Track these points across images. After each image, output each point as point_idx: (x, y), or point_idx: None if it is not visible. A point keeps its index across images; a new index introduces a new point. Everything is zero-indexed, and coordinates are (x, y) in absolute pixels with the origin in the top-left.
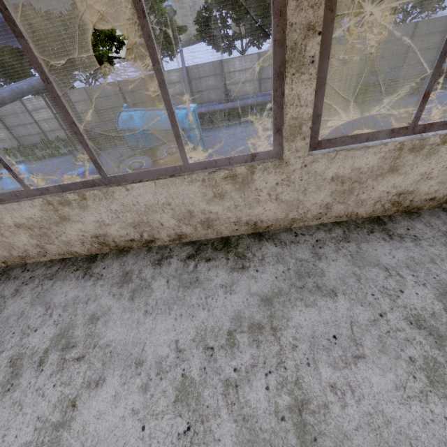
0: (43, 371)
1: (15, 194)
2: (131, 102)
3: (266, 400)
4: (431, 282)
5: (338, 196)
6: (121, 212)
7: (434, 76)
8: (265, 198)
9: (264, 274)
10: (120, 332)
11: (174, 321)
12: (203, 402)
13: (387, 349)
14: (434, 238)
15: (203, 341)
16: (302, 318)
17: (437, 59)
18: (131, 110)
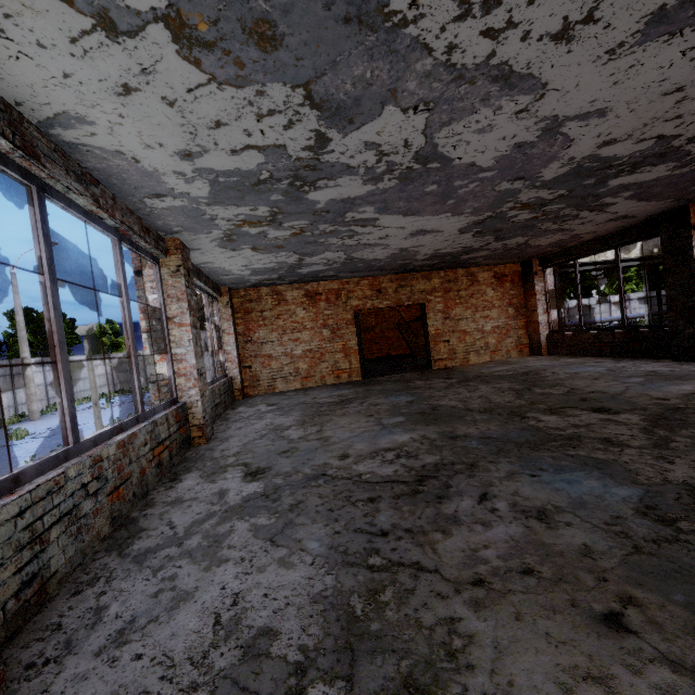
0: None
1: None
2: None
3: None
4: None
5: None
6: None
7: None
8: None
9: None
10: None
11: None
12: None
13: None
14: None
15: None
16: None
17: None
18: None
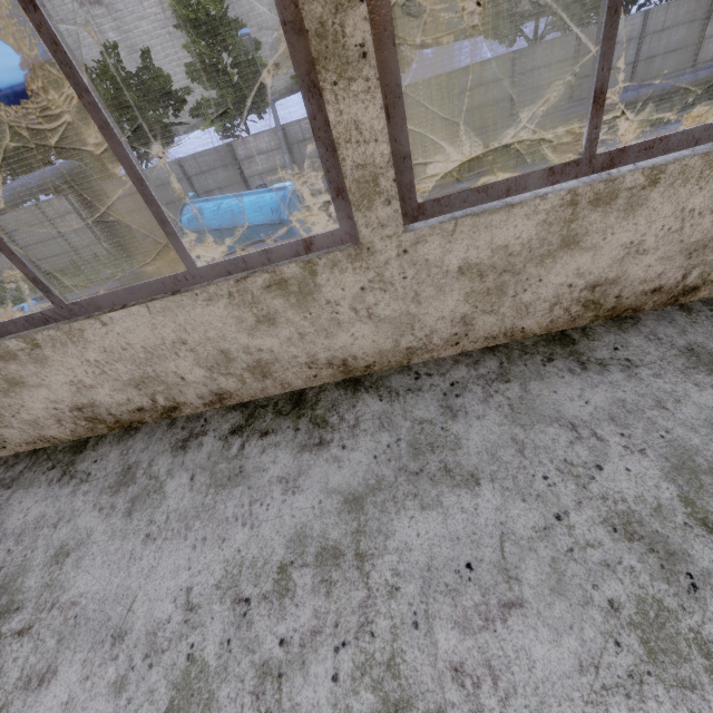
0: None
1: None
2: (202, 189)
3: (330, 704)
4: (656, 445)
5: (480, 301)
6: (106, 364)
7: (606, 57)
8: (348, 317)
9: (355, 453)
10: (99, 577)
11: (192, 551)
12: (216, 712)
13: (566, 586)
14: (662, 361)
15: (234, 586)
16: (412, 531)
17: (604, 23)
18: (200, 201)
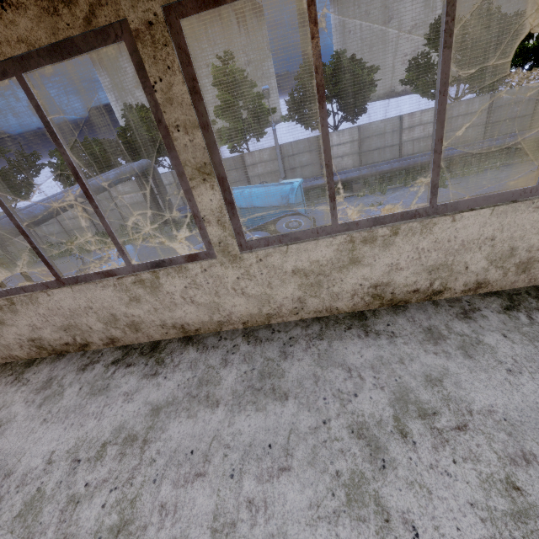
0: (416, 443)
1: (317, 231)
2: None
3: None
4: None
5: None
6: (426, 251)
7: None
8: None
9: None
10: (493, 395)
11: None
12: None
13: None
14: None
15: None
16: None
17: None
18: None
